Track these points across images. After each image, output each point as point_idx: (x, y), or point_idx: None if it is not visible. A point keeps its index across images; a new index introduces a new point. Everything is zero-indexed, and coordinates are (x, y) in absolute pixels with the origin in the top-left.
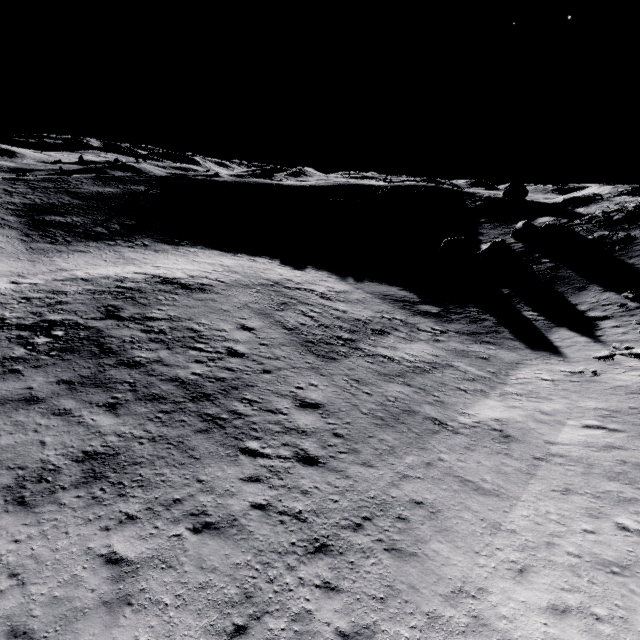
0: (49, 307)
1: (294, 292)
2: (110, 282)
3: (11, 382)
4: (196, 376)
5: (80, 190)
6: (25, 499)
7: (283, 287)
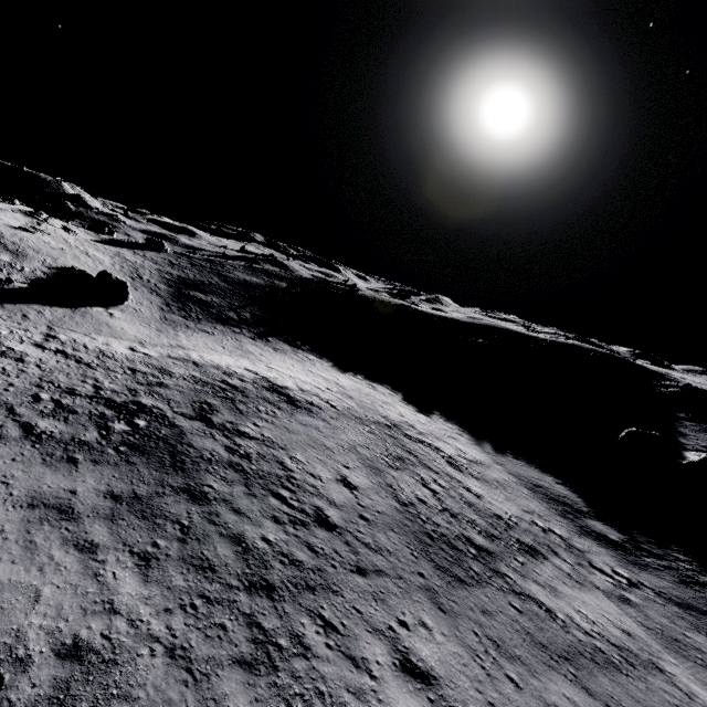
0: (148, 386)
1: (415, 445)
2: (218, 373)
3: (60, 475)
4: (266, 544)
5: (230, 274)
6: None
7: (402, 433)
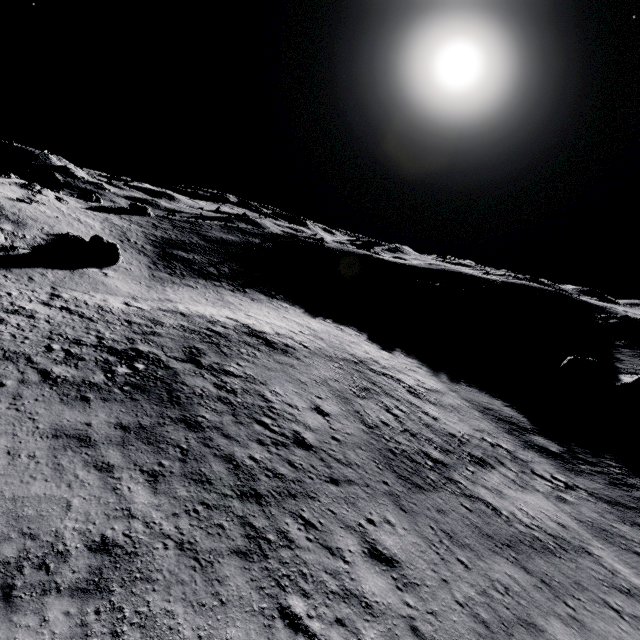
0: (143, 335)
1: (379, 377)
2: (203, 322)
3: (76, 411)
4: (253, 462)
5: (208, 234)
6: (13, 591)
7: (368, 368)
